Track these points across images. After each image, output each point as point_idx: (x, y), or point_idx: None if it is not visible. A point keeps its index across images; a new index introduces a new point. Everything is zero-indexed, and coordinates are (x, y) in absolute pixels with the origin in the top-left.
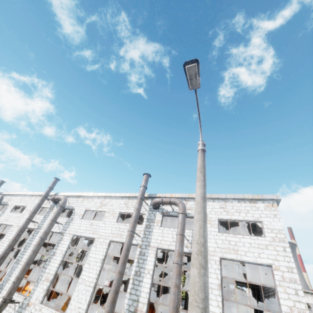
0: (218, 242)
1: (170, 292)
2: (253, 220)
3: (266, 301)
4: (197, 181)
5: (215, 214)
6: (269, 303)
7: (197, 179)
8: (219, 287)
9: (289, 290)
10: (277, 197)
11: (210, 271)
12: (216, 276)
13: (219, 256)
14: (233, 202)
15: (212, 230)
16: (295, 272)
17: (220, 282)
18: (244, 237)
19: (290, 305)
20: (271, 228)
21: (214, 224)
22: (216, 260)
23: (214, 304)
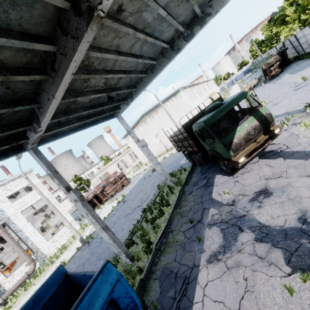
0: (15, 206)
1: (10, 244)
2: (26, 186)
3: (35, 217)
4: (35, 188)
5: (3, 196)
6: (38, 216)
7: (34, 188)
8: (28, 221)
9: (51, 200)
10: (31, 169)
11: (20, 221)
12: (24, 219)
13: (20, 211)
14: (10, 183)
15: (8, 204)
16: (50, 193)
17: (27, 220)
18: (27, 195)
19: (53, 204)
20: (35, 184)
21: (6, 201)
22: (20, 214)
23: (30, 228)
